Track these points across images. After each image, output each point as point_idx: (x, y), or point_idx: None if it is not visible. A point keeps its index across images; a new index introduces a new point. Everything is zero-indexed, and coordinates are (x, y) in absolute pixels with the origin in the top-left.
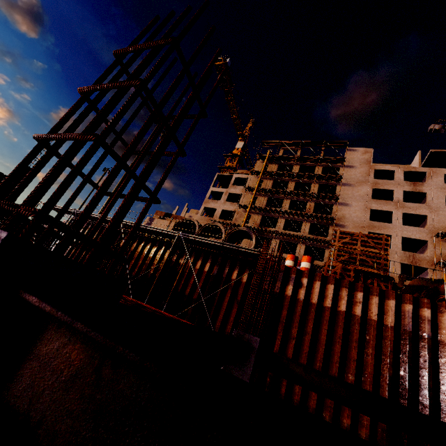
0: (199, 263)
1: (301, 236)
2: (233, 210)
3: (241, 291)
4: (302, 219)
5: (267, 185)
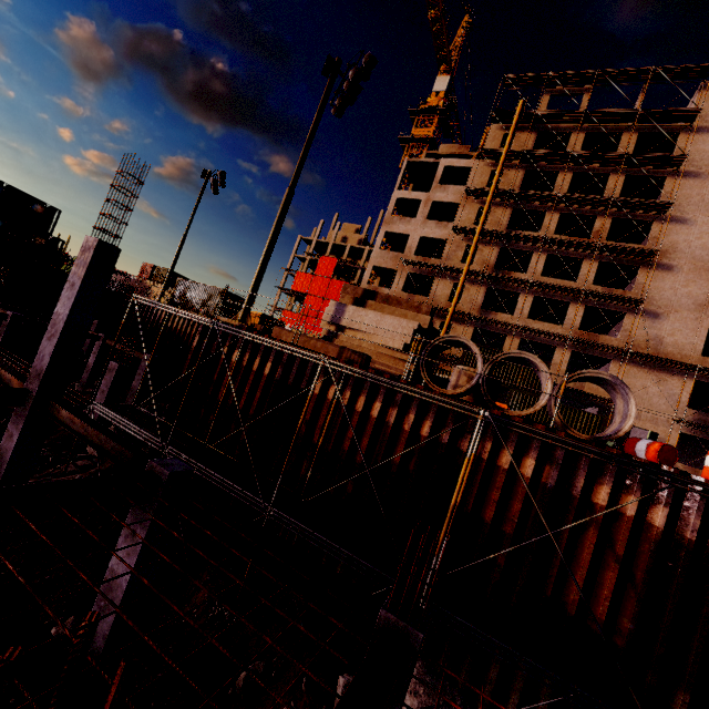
0: (508, 457)
1: (581, 291)
2: (444, 239)
3: (624, 537)
4: (583, 253)
5: (512, 181)
